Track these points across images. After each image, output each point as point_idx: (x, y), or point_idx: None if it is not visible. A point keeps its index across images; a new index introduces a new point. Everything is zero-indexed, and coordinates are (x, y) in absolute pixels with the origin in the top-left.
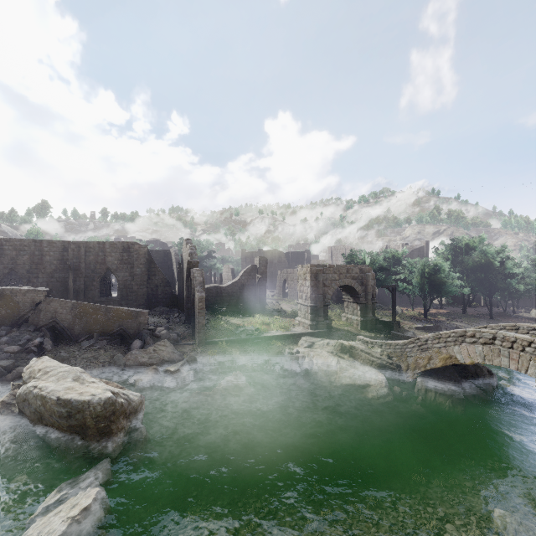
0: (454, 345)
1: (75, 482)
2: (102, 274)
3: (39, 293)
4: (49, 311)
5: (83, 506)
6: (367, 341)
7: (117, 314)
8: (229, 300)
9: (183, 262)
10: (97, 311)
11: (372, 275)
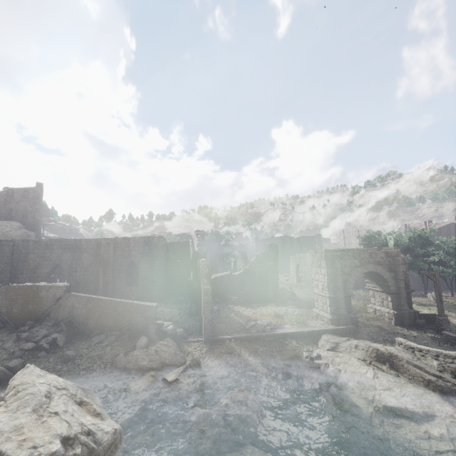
0: None
1: None
2: (127, 266)
3: (60, 289)
4: (68, 305)
5: None
6: (412, 346)
7: (126, 308)
8: (242, 288)
9: (195, 253)
10: (108, 306)
11: (402, 259)
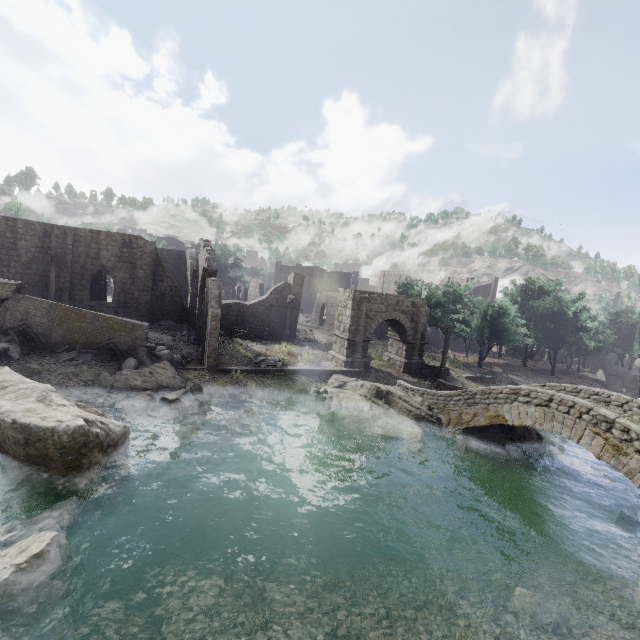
0: (504, 403)
1: (29, 522)
2: (94, 272)
3: (6, 287)
4: (19, 310)
5: (32, 552)
6: (407, 387)
7: (108, 324)
8: (253, 321)
9: (199, 269)
10: (82, 318)
11: (425, 312)
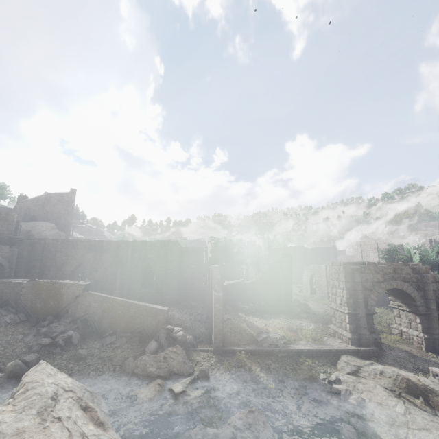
0: None
1: None
2: (143, 268)
3: (79, 287)
4: (85, 304)
5: None
6: None
7: (139, 310)
8: (254, 297)
9: (208, 258)
10: (122, 307)
11: (432, 277)
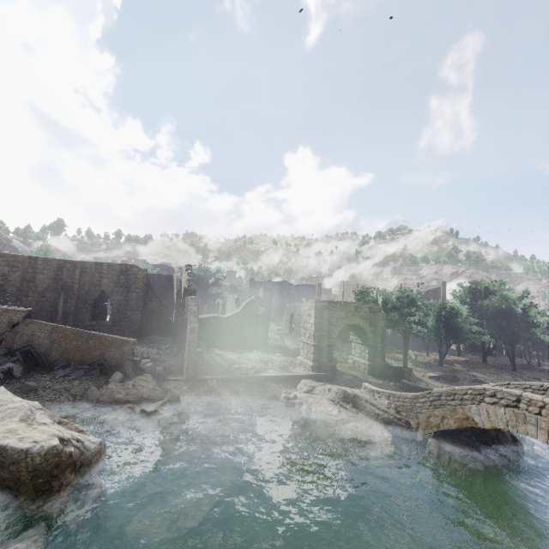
0: (471, 404)
1: None
2: (96, 296)
3: (18, 313)
4: (26, 333)
5: None
6: (373, 390)
7: (100, 341)
8: (229, 332)
9: (182, 289)
10: (78, 337)
11: (382, 316)
